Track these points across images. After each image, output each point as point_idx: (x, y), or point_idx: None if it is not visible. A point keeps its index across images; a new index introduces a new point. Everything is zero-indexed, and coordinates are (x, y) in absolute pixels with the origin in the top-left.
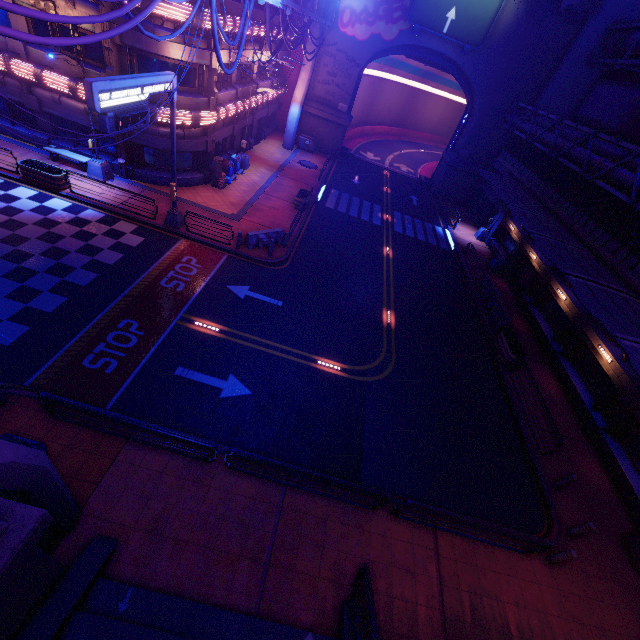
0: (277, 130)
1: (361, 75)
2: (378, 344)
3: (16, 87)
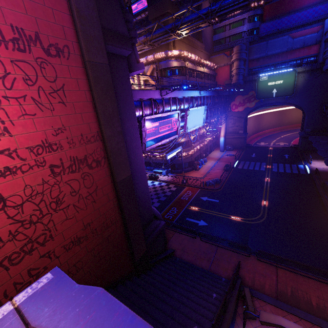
0: (218, 146)
1: (246, 119)
2: (258, 212)
3: (148, 158)
